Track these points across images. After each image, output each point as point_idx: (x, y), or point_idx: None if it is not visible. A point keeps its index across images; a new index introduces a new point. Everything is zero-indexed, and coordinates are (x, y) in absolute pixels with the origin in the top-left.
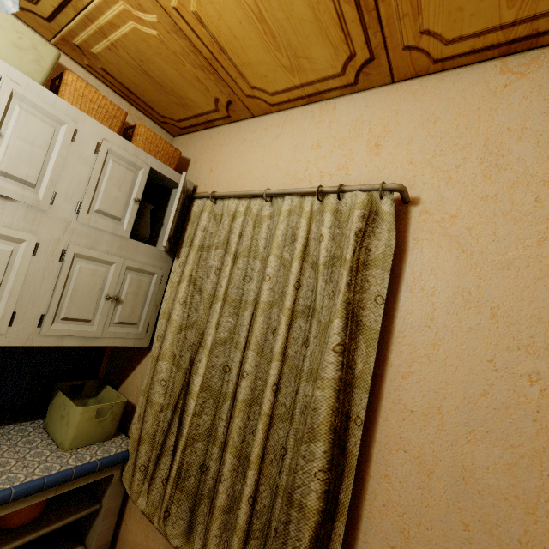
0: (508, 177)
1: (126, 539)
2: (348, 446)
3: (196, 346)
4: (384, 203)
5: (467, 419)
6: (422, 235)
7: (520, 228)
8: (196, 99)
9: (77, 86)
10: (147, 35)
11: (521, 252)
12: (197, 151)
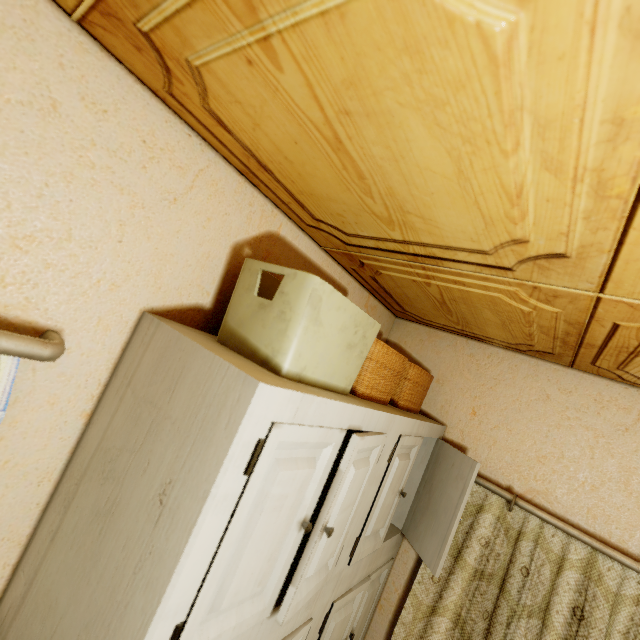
0: None
1: None
2: None
3: None
4: None
5: None
6: None
7: None
8: (492, 331)
9: (379, 355)
10: (506, 303)
11: None
12: (444, 364)
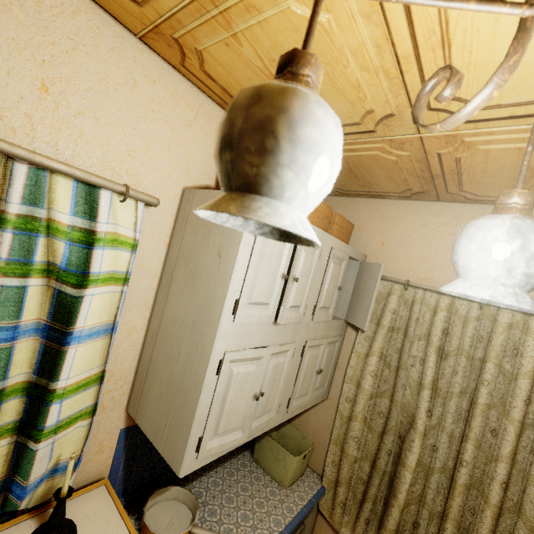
0: None
1: None
2: None
3: (406, 426)
4: None
5: None
6: None
7: None
8: (386, 186)
9: None
10: (383, 158)
11: None
12: (361, 218)
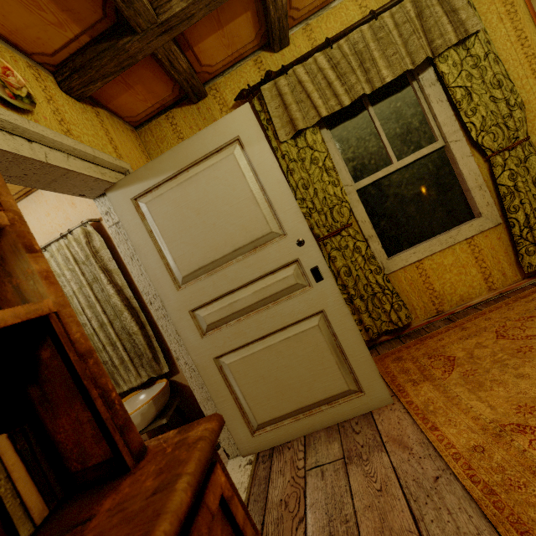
0: None
1: None
2: (134, 306)
3: None
4: (89, 228)
5: None
6: None
7: None
8: None
9: None
10: None
11: None
12: None
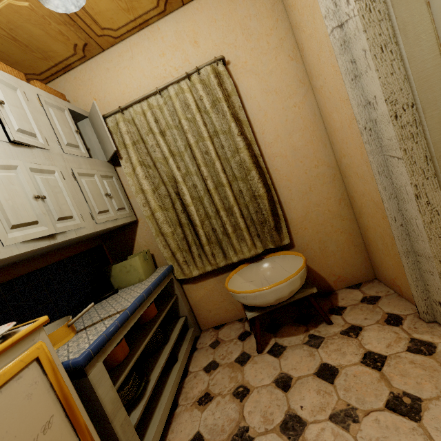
0: (255, 38)
1: (196, 301)
2: (261, 166)
3: (175, 185)
4: (220, 67)
5: (286, 132)
6: (239, 76)
7: (268, 56)
8: (58, 49)
9: None
10: (19, 7)
11: (272, 65)
12: (70, 92)
